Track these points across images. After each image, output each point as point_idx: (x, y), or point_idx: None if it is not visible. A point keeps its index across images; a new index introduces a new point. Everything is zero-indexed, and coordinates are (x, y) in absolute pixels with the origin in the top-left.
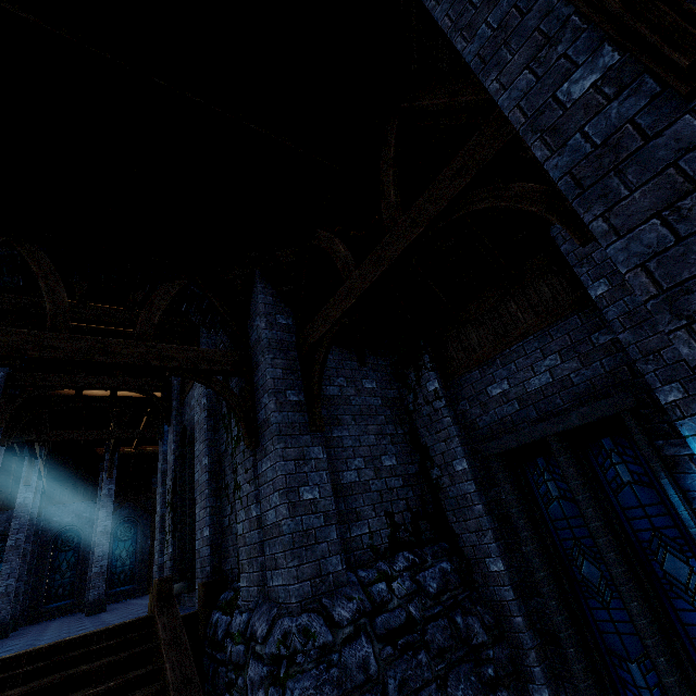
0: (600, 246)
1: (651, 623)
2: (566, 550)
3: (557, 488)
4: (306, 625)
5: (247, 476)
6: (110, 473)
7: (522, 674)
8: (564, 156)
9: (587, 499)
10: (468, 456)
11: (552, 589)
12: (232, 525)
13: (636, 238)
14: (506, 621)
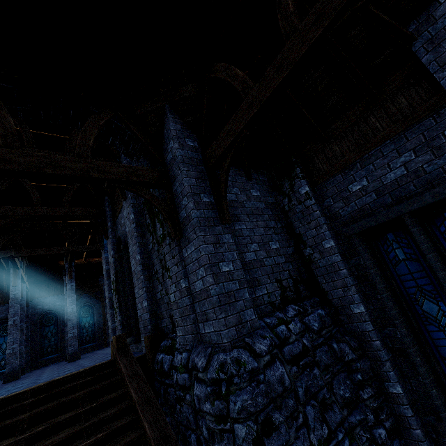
0: None
1: None
2: (410, 295)
3: (404, 253)
4: (237, 357)
5: (174, 261)
6: (70, 275)
7: (380, 377)
8: None
9: (435, 256)
10: (333, 237)
11: (402, 321)
12: (163, 298)
13: None
14: (367, 344)
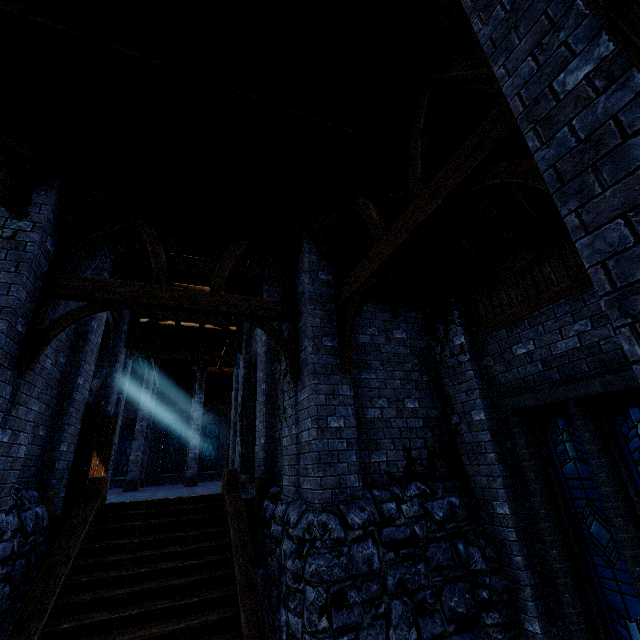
0: None
1: None
2: (576, 508)
3: (574, 450)
4: (324, 522)
5: (290, 403)
6: (200, 386)
7: (516, 604)
8: (552, 148)
9: (601, 465)
10: (486, 408)
11: (556, 540)
12: (281, 438)
13: (601, 236)
14: (506, 557)
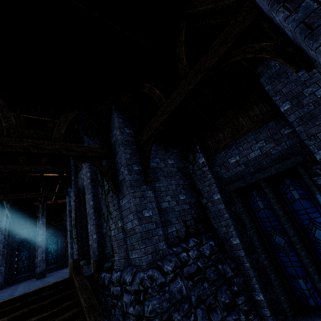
0: (286, 85)
1: (311, 261)
2: (267, 232)
3: (263, 204)
4: (151, 275)
5: (114, 208)
6: (42, 213)
7: (249, 288)
8: (299, 13)
9: (279, 207)
10: (220, 192)
11: (262, 250)
12: (107, 232)
13: None
14: (241, 265)
